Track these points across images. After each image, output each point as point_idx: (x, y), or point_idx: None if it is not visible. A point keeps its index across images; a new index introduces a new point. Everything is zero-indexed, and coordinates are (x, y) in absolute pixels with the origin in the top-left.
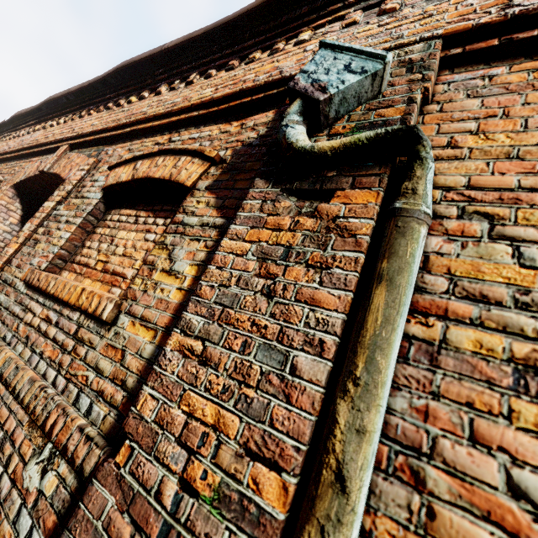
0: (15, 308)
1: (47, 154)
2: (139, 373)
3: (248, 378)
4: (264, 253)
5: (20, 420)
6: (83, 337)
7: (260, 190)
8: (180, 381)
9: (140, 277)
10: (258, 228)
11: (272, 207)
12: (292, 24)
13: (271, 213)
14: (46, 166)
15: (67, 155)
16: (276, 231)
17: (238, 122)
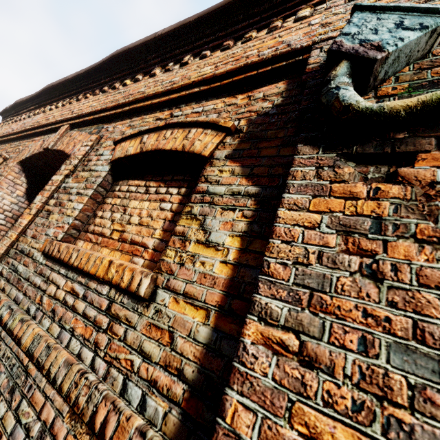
0: (36, 280)
1: (48, 133)
2: (197, 361)
3: (390, 392)
4: (344, 225)
5: (59, 410)
6: (118, 314)
7: (308, 156)
8: (280, 387)
9: (172, 249)
10: (323, 196)
11: (333, 173)
12: (289, 4)
13: (335, 179)
14: (50, 143)
15: (69, 134)
16: (350, 200)
17: (243, 95)
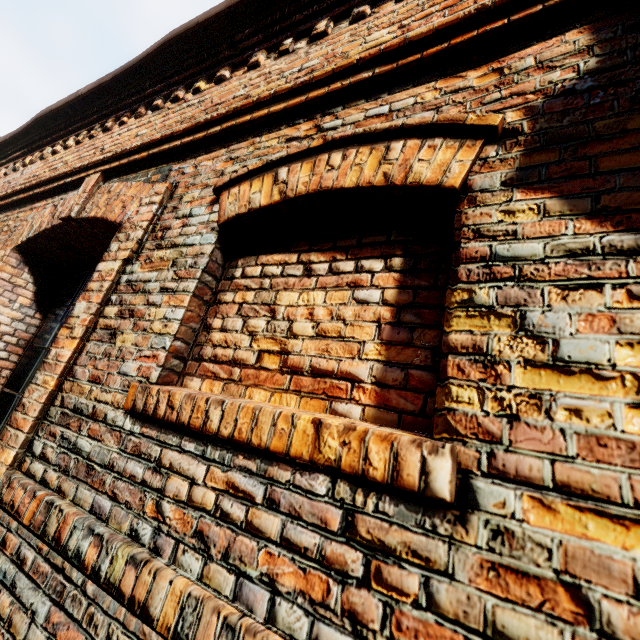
0: (130, 467)
1: (60, 193)
2: None
3: None
4: None
5: None
6: (383, 540)
7: None
8: None
9: (465, 384)
10: None
11: None
12: None
13: None
14: (72, 208)
15: (104, 188)
16: None
17: (478, 69)
